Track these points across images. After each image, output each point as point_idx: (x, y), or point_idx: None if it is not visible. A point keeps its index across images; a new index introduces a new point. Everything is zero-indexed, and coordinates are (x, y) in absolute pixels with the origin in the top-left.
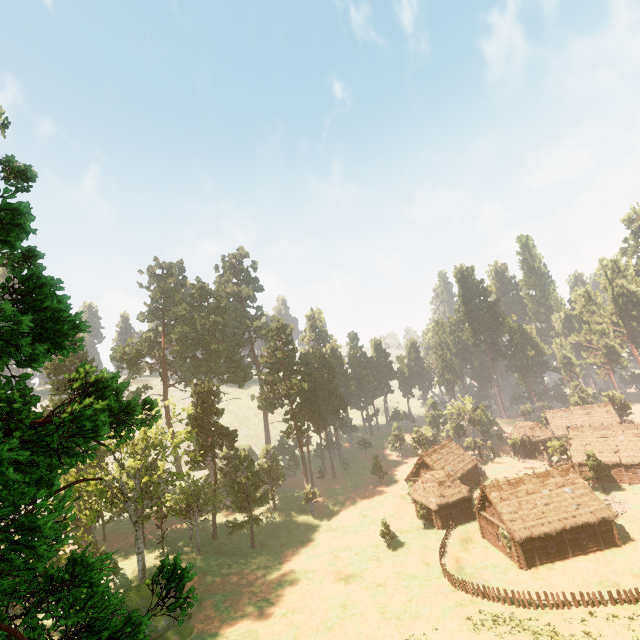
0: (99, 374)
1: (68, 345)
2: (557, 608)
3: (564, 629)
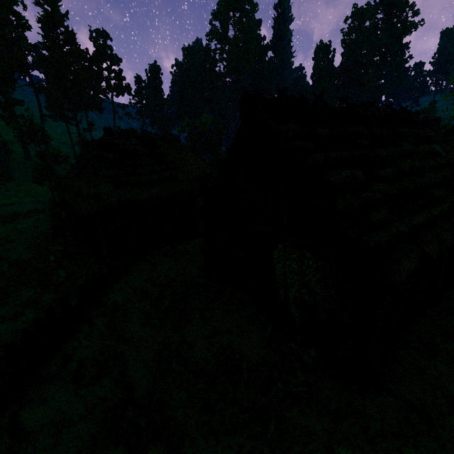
0: None
1: None
2: None
3: None
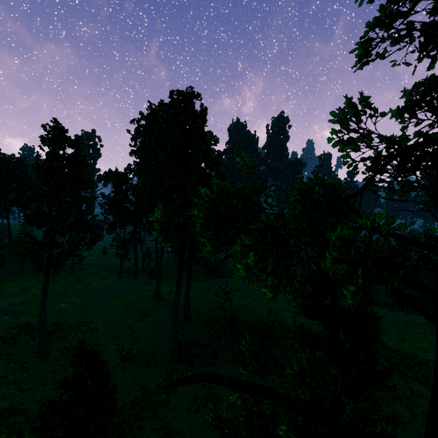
0: (222, 172)
1: (222, 165)
2: (392, 309)
3: (387, 313)
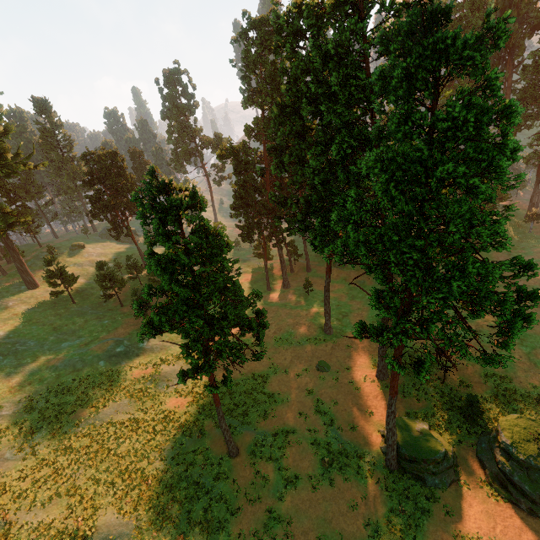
0: None
1: None
2: None
3: None
